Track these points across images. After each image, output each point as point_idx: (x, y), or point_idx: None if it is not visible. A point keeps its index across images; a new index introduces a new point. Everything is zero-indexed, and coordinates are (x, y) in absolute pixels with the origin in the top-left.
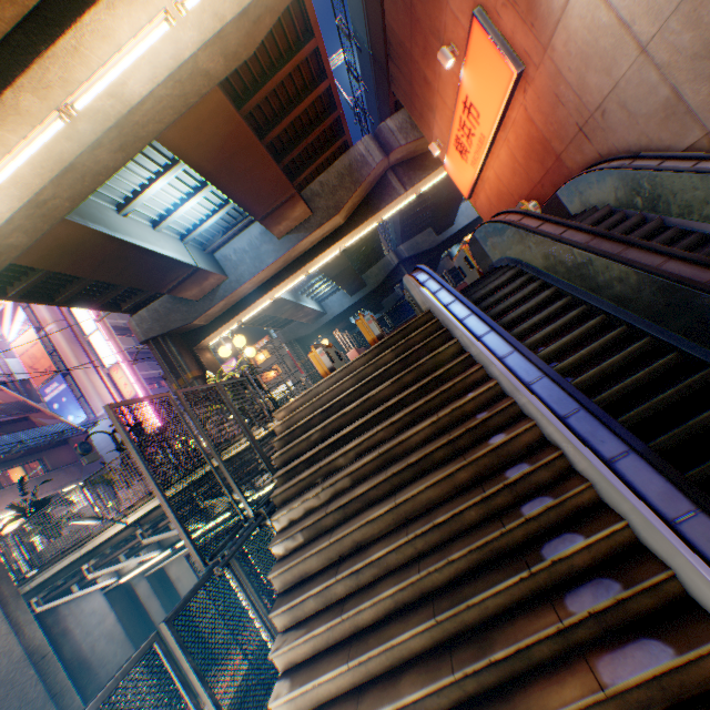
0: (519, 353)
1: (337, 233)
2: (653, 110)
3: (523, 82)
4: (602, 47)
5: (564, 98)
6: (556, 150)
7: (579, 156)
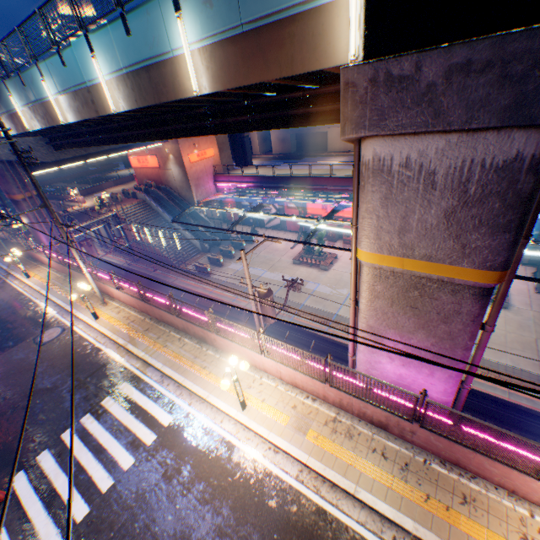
0: (164, 210)
1: None
2: (175, 187)
3: (161, 169)
4: (172, 177)
5: (166, 176)
6: (162, 180)
7: (166, 183)
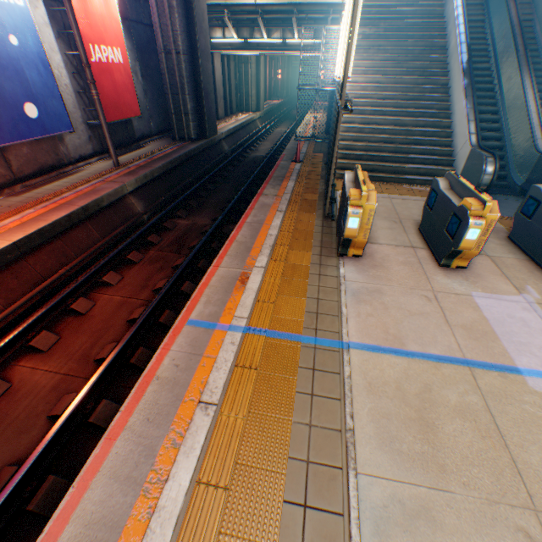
0: (463, 17)
1: None
2: None
3: None
4: None
5: None
6: None
7: None
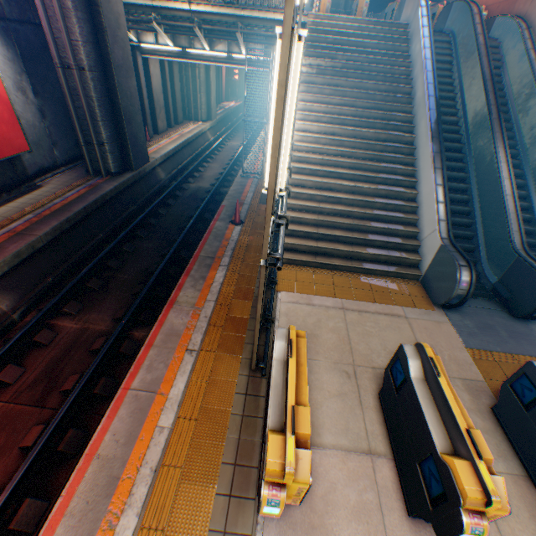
0: (431, 62)
1: None
2: None
3: None
4: None
5: None
6: None
7: (521, 7)
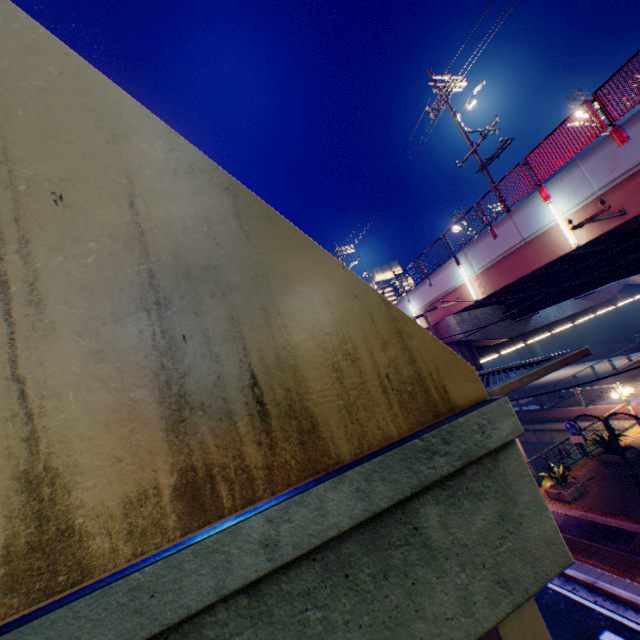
0: None
1: (584, 311)
2: None
3: None
4: None
5: None
6: None
7: None
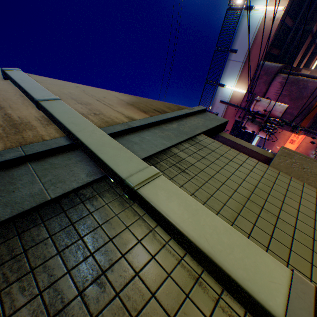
0: None
1: None
2: None
3: None
4: None
5: None
6: None
7: None
